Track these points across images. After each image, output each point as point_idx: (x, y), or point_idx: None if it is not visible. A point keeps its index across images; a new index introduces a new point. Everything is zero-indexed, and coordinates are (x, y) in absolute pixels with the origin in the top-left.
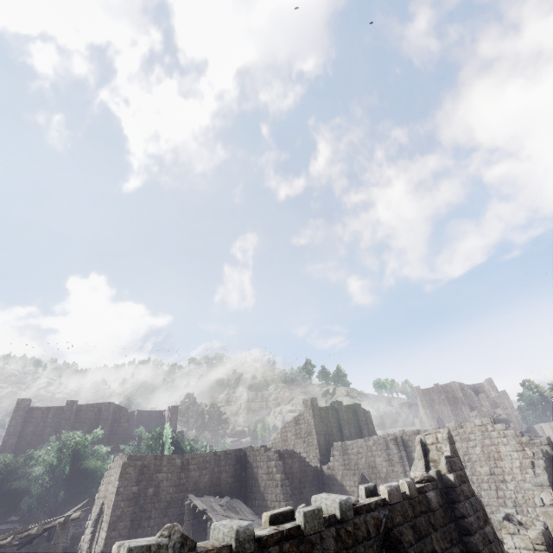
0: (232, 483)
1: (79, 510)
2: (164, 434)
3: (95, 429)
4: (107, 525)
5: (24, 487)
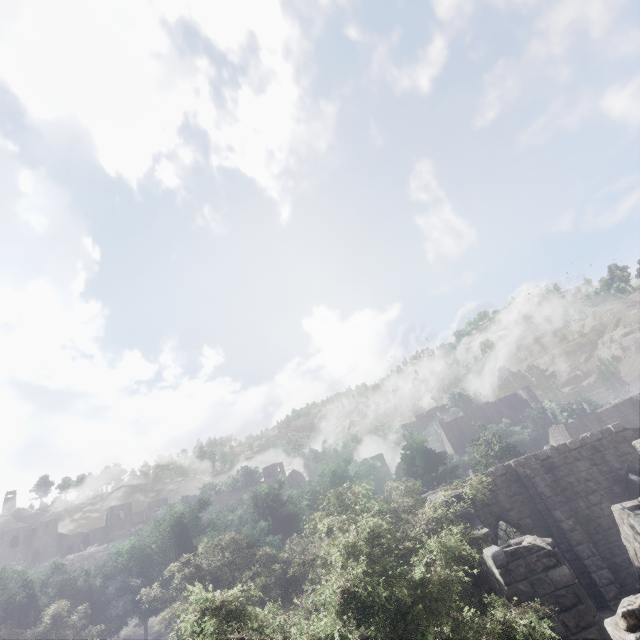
0: (639, 419)
1: None
2: (548, 407)
3: (504, 420)
4: None
5: None
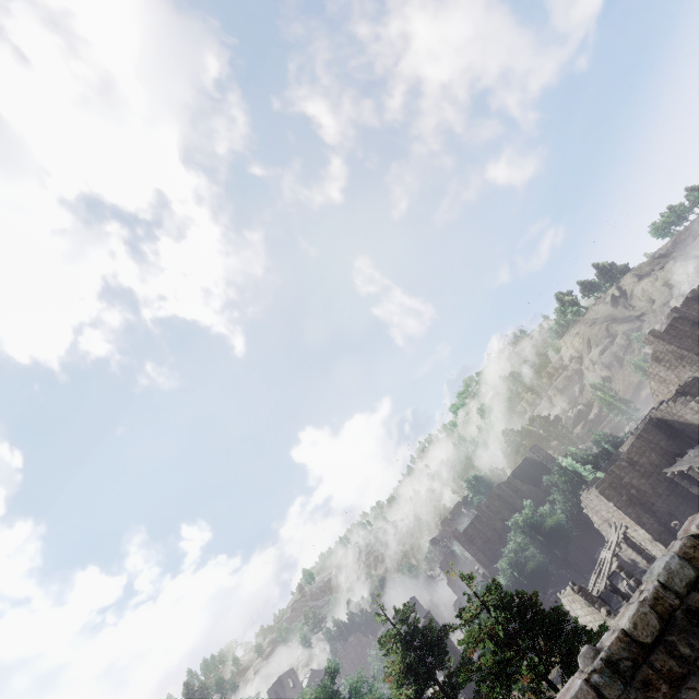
0: (674, 442)
1: (617, 529)
2: (567, 465)
3: (526, 503)
4: (637, 526)
5: (537, 564)
